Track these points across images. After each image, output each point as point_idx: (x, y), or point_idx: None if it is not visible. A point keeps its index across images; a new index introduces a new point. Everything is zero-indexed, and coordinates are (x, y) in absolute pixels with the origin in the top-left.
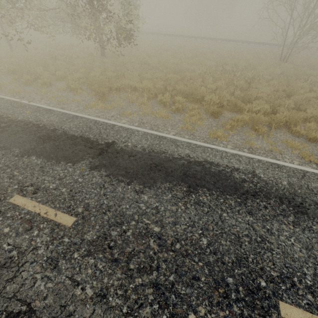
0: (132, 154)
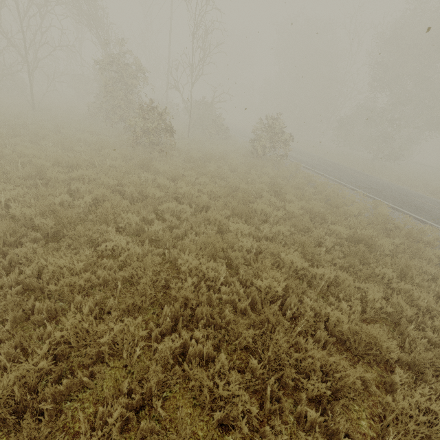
0: (382, 181)
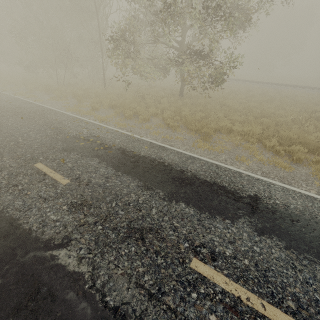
0: (293, 218)
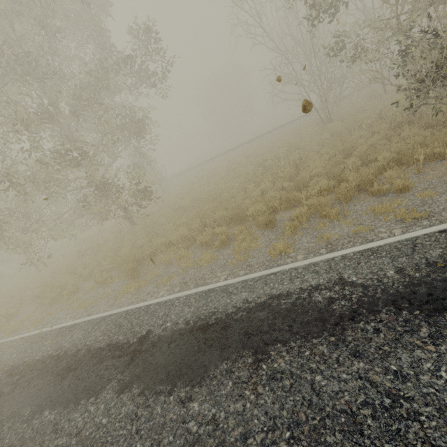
0: (172, 339)
